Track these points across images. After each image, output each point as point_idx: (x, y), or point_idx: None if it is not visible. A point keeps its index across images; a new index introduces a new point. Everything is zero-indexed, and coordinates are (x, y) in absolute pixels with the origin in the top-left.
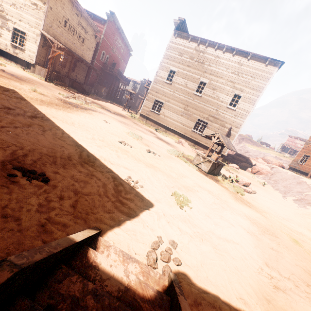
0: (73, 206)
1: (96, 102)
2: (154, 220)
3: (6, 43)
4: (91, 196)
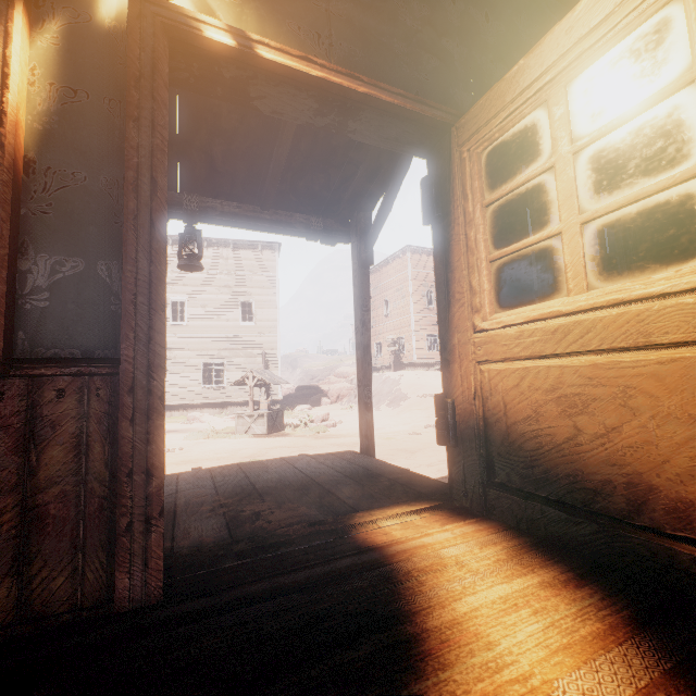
0: None
1: None
2: None
3: None
4: None
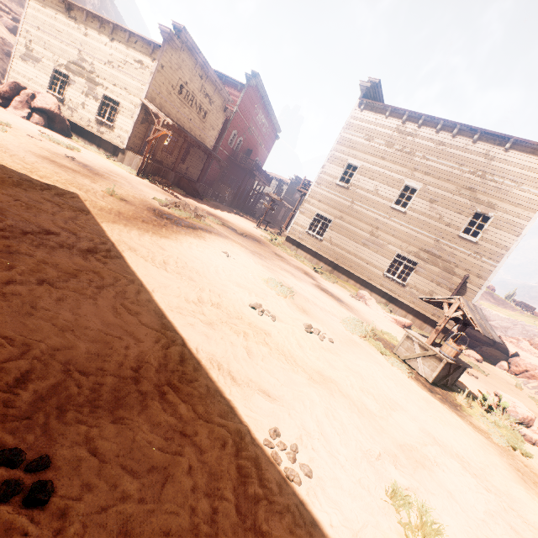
0: None
1: (213, 212)
2: None
3: (89, 118)
4: None
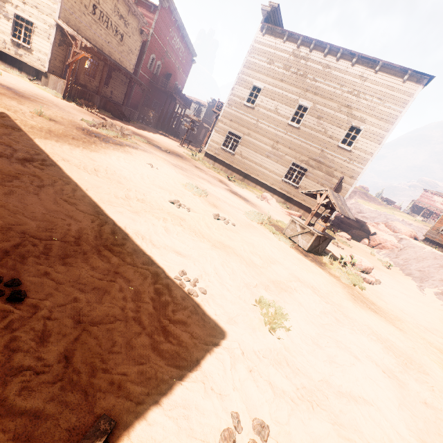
0: (65, 357)
1: (140, 133)
2: (225, 371)
3: (4, 39)
4: (107, 324)
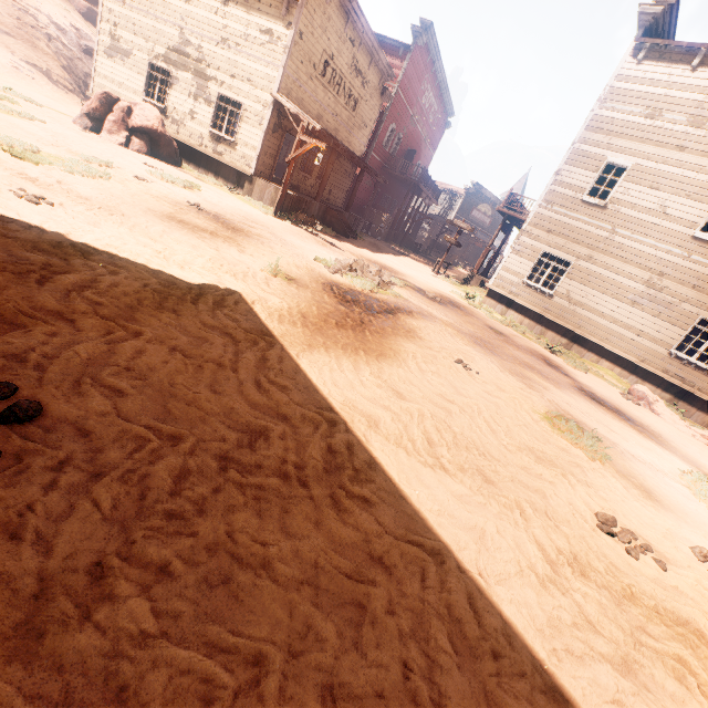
0: None
1: (381, 261)
2: None
3: (201, 133)
4: None
